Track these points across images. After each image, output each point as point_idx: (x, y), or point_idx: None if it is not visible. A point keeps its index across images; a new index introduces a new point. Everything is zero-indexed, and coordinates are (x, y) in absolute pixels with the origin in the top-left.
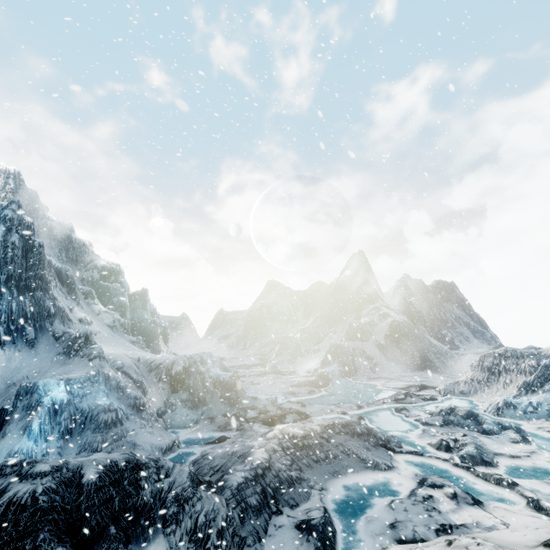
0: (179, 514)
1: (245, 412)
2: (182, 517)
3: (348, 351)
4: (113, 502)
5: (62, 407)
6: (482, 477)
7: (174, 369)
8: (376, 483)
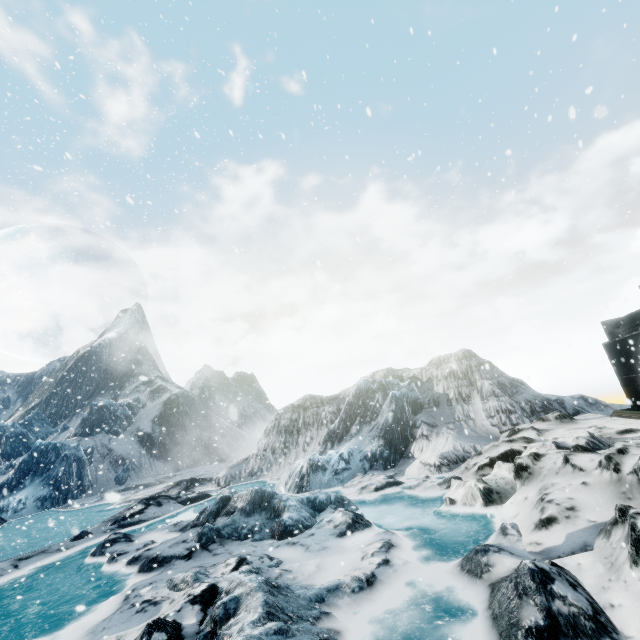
0: None
1: None
2: None
3: (74, 453)
4: None
5: None
6: None
7: None
8: None
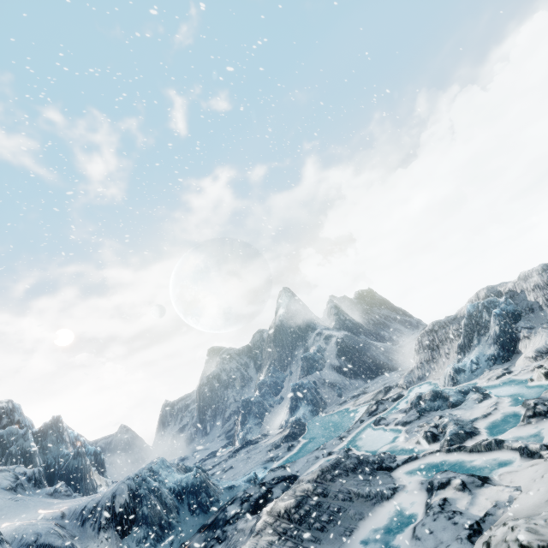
0: None
1: (224, 511)
2: None
3: (310, 386)
4: None
5: None
6: (474, 450)
7: (117, 502)
8: (391, 516)
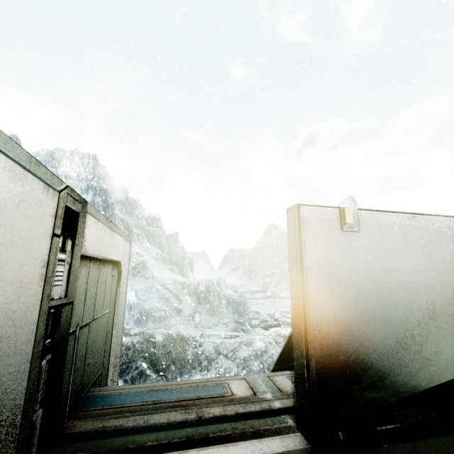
0: (208, 366)
1: (250, 320)
2: (210, 368)
3: None
4: (172, 354)
5: (134, 306)
6: None
7: (199, 288)
8: None
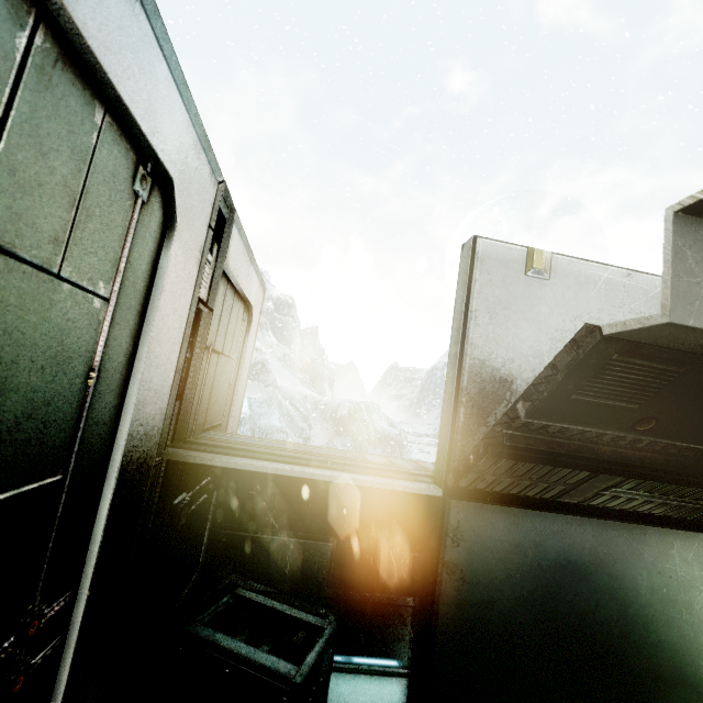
0: None
1: None
2: None
3: None
4: None
5: (245, 420)
6: None
7: (339, 411)
8: None
